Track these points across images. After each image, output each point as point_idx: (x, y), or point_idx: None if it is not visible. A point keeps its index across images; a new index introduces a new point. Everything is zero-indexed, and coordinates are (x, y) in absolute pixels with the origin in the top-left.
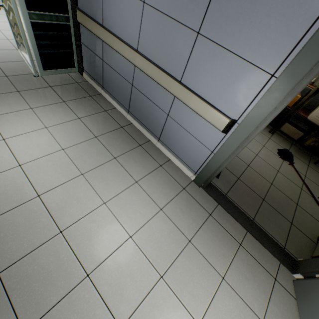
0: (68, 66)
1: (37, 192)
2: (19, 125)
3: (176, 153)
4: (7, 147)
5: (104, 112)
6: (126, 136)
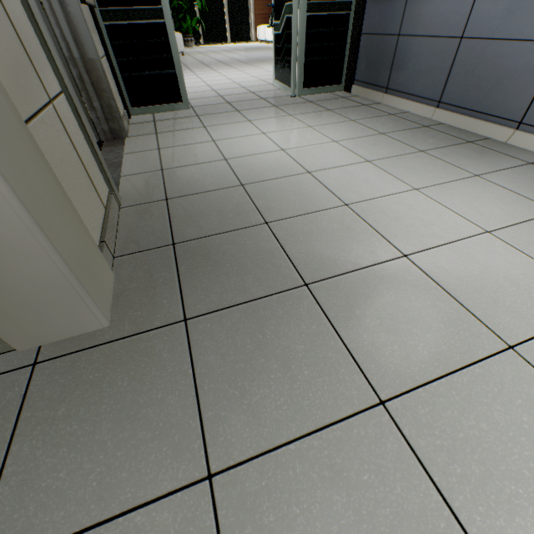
0: (332, 82)
1: (306, 170)
2: (278, 125)
3: None
4: (267, 138)
5: (389, 116)
6: (436, 134)
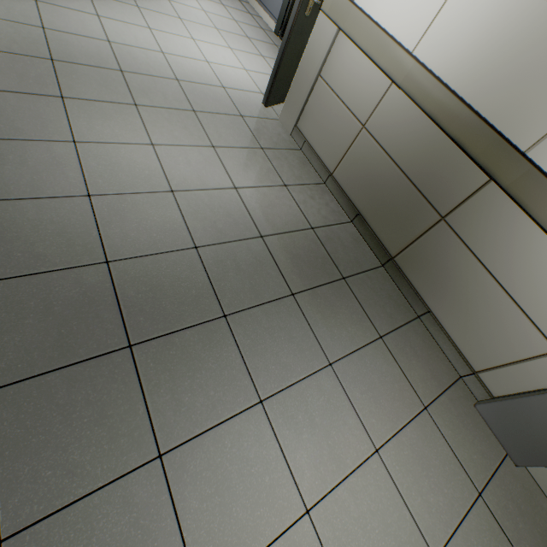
0: None
1: None
2: None
3: (267, 6)
4: None
5: None
6: None
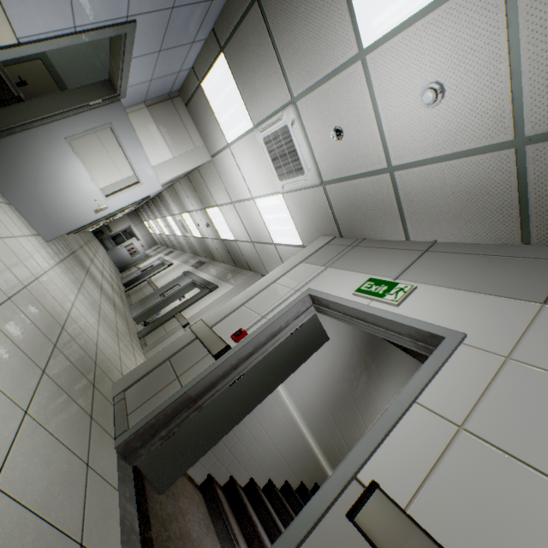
0: None
1: None
2: None
3: None
4: None
5: None
6: None
